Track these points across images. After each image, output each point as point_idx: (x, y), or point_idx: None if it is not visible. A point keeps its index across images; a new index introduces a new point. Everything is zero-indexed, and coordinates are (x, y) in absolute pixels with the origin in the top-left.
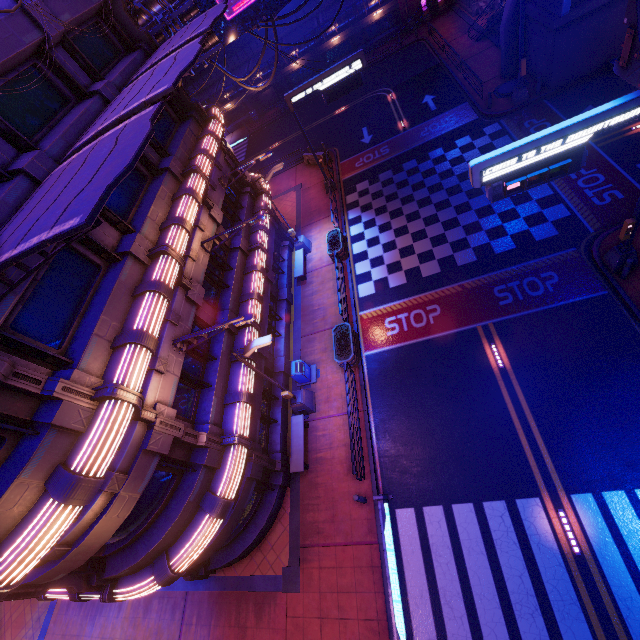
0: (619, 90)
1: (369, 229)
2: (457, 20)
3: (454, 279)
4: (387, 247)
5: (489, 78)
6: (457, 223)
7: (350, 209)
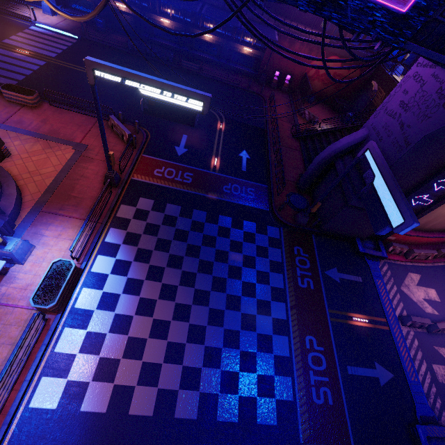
0: (354, 268)
1: (116, 276)
2: (289, 106)
3: (160, 443)
4: (118, 324)
5: (289, 178)
6: (203, 338)
7: (115, 226)
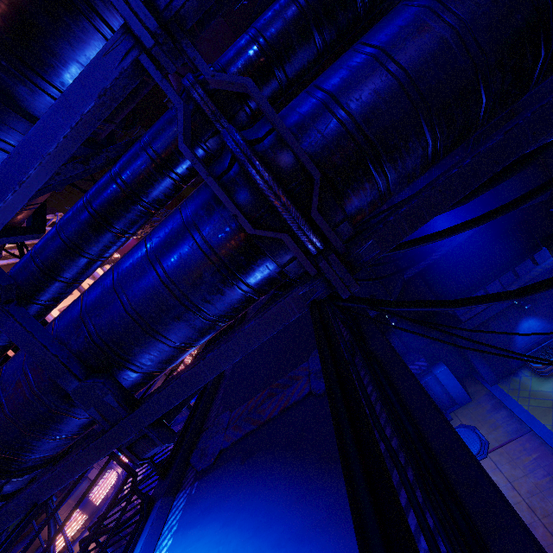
0: None
1: None
2: None
3: None
4: None
5: None
6: None
7: None
